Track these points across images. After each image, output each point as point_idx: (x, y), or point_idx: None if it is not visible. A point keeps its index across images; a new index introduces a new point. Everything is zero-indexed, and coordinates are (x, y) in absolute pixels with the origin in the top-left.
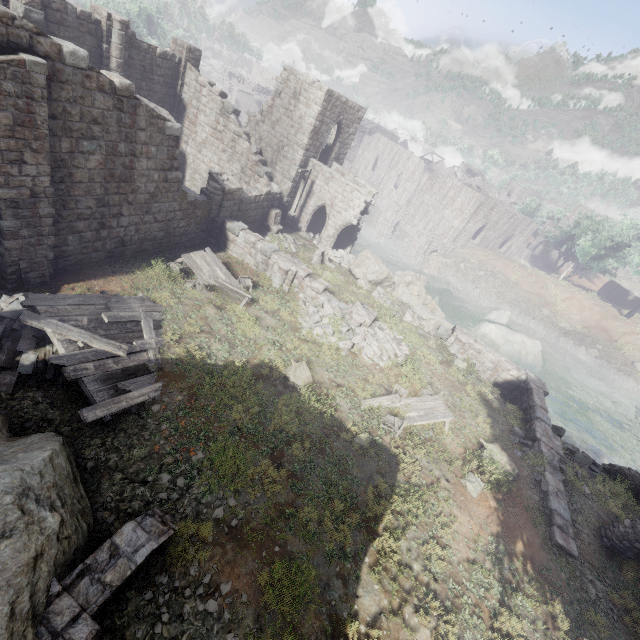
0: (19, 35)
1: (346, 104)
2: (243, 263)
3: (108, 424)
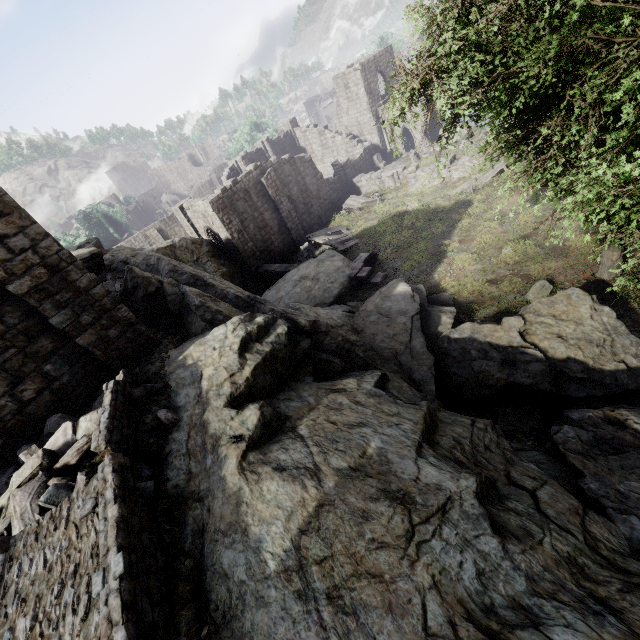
0: (264, 167)
1: (375, 59)
2: (372, 192)
3: (348, 253)
